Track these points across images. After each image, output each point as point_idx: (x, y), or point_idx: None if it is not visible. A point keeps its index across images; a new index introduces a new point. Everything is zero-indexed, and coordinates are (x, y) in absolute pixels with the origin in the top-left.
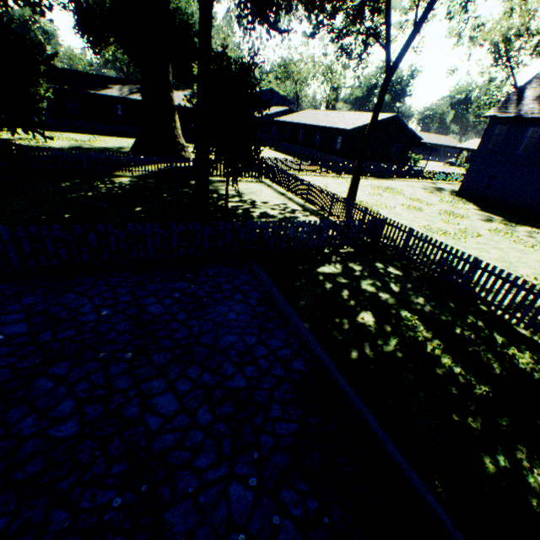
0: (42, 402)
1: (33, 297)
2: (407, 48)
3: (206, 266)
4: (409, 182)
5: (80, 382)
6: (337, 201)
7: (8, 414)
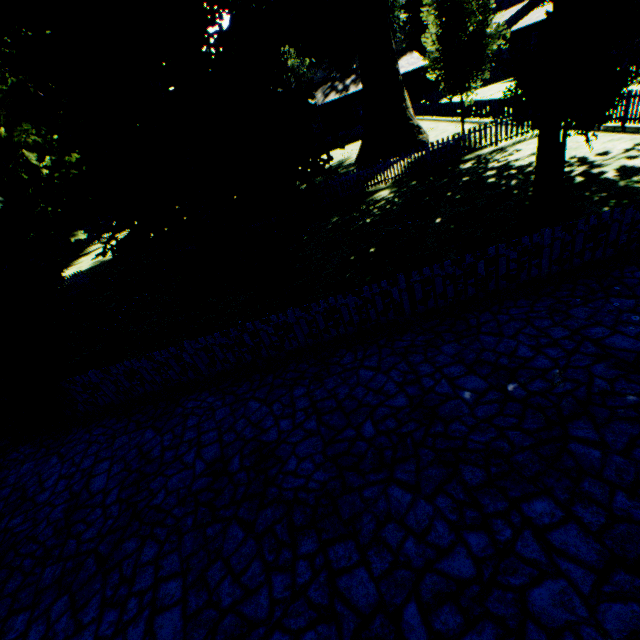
0: (611, 476)
1: (448, 345)
2: None
3: (625, 269)
4: None
5: (633, 450)
6: None
7: (584, 489)
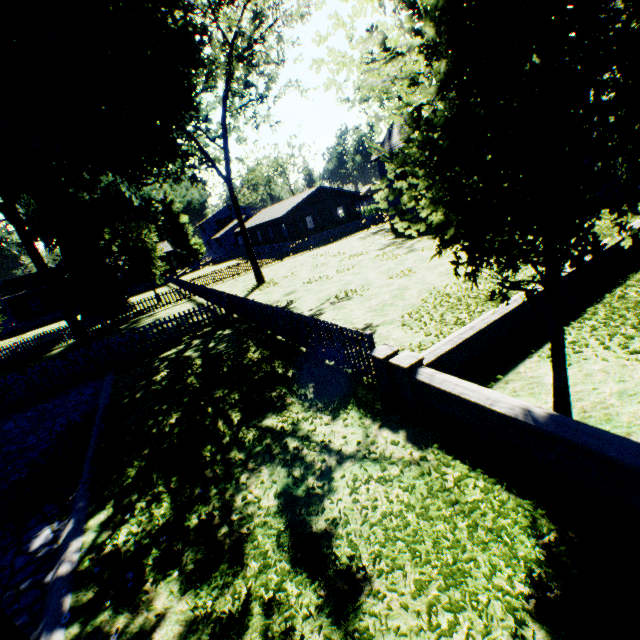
0: None
1: None
2: (228, 162)
3: (70, 388)
4: (354, 236)
5: None
6: (216, 294)
7: None
